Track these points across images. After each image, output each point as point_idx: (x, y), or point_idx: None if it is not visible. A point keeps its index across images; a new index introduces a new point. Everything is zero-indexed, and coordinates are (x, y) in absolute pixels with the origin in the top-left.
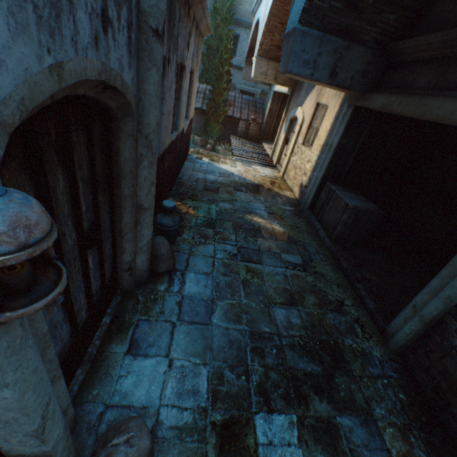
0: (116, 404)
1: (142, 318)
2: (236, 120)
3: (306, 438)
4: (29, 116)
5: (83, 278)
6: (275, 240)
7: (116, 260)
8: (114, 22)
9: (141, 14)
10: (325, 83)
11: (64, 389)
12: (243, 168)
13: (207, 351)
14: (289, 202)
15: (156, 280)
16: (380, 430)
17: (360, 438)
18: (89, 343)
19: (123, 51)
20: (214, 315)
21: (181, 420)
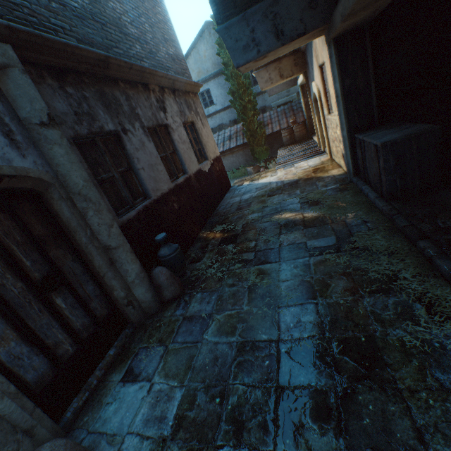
0: (95, 431)
1: (143, 346)
2: (278, 133)
3: None
4: None
5: (53, 317)
6: (302, 230)
7: (110, 297)
8: None
9: (24, 121)
10: (276, 48)
11: (16, 409)
12: (284, 171)
13: (188, 372)
14: (333, 180)
15: (165, 309)
16: None
17: None
18: (89, 374)
19: (6, 150)
20: (207, 331)
21: (138, 450)
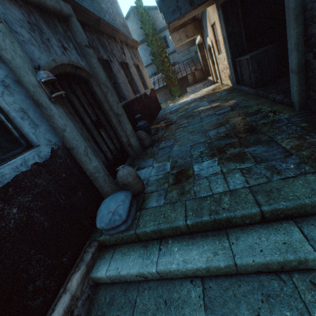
0: None
1: (141, 161)
2: (185, 77)
3: (223, 162)
4: (54, 75)
5: (102, 139)
6: (212, 110)
7: (120, 141)
8: (68, 48)
9: (79, 44)
10: (190, 11)
11: (102, 165)
12: (194, 95)
13: (170, 158)
14: (225, 91)
15: (146, 150)
16: (279, 143)
17: (261, 151)
18: None
19: (76, 56)
20: (174, 148)
21: (157, 177)
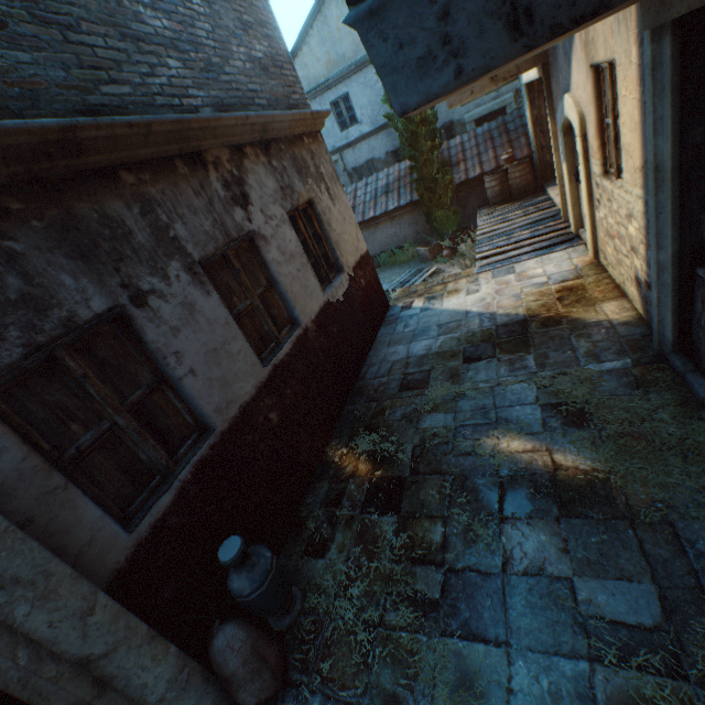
0: None
1: None
2: (478, 180)
3: None
4: None
5: None
6: (557, 520)
7: None
8: None
9: None
10: (509, 58)
11: None
12: (494, 284)
13: None
14: (614, 340)
15: None
16: None
17: None
18: None
19: None
20: None
21: None
